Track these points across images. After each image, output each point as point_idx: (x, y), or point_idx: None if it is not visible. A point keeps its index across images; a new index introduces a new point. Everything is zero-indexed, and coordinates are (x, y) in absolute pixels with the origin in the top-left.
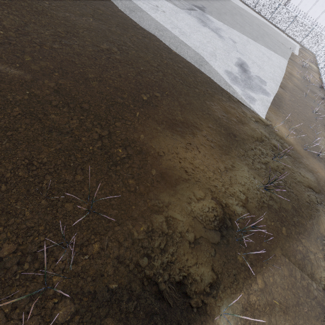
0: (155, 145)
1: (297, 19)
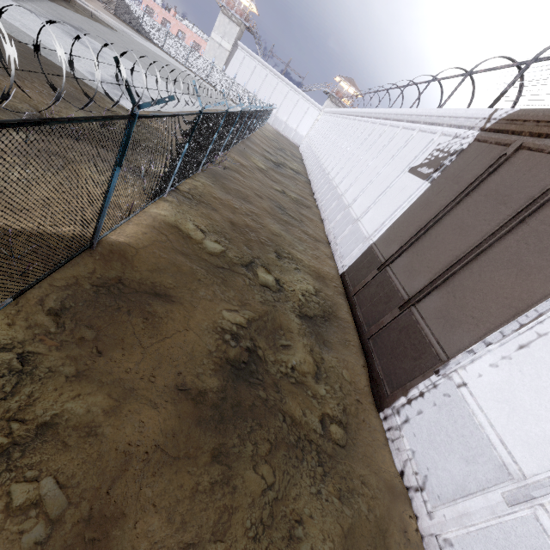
0: None
1: (236, 84)
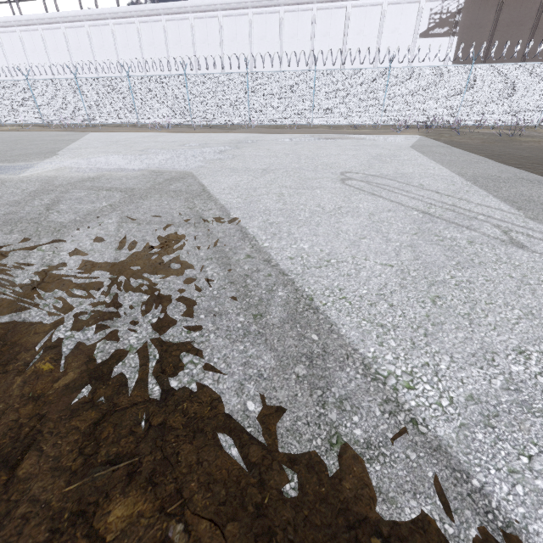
0: None
1: None
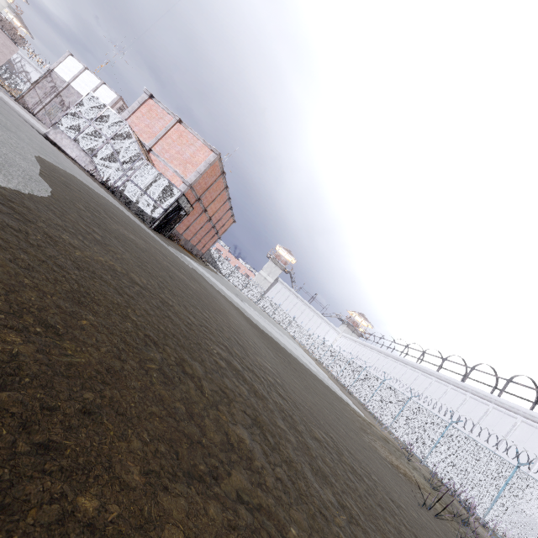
0: (382, 454)
1: (280, 309)
